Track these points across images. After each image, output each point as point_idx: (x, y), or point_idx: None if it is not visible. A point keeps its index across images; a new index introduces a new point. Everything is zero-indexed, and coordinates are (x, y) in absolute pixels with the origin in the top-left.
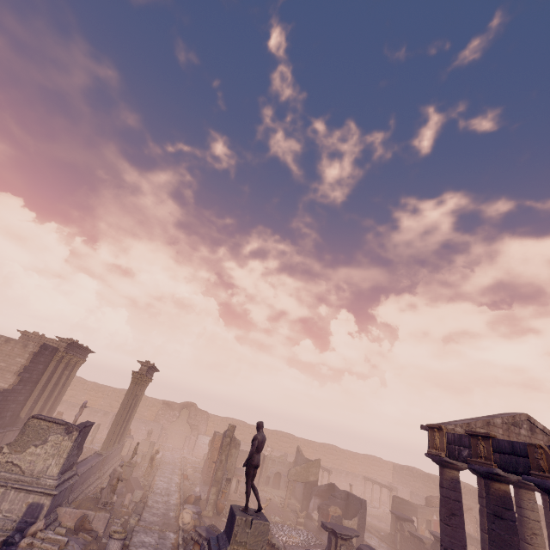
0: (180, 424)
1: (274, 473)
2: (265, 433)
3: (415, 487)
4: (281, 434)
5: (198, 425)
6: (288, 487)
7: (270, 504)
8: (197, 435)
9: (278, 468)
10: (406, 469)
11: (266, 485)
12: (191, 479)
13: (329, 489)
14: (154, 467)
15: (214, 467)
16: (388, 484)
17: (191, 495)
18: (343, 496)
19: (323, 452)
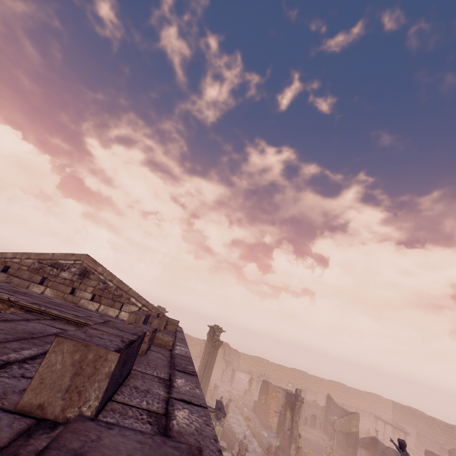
0: (218, 360)
1: (310, 415)
2: (285, 370)
3: (418, 427)
4: (297, 372)
5: (232, 362)
6: (335, 436)
7: (320, 448)
8: (231, 369)
9: (313, 411)
10: (407, 409)
11: (305, 425)
12: (252, 421)
13: (372, 442)
14: (229, 412)
15: (282, 420)
16: (391, 421)
17: (271, 446)
18: (392, 454)
19: (333, 389)
